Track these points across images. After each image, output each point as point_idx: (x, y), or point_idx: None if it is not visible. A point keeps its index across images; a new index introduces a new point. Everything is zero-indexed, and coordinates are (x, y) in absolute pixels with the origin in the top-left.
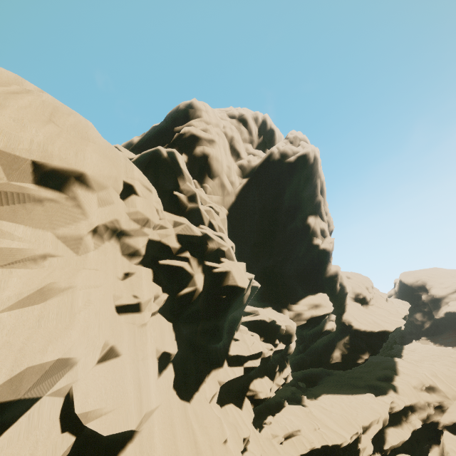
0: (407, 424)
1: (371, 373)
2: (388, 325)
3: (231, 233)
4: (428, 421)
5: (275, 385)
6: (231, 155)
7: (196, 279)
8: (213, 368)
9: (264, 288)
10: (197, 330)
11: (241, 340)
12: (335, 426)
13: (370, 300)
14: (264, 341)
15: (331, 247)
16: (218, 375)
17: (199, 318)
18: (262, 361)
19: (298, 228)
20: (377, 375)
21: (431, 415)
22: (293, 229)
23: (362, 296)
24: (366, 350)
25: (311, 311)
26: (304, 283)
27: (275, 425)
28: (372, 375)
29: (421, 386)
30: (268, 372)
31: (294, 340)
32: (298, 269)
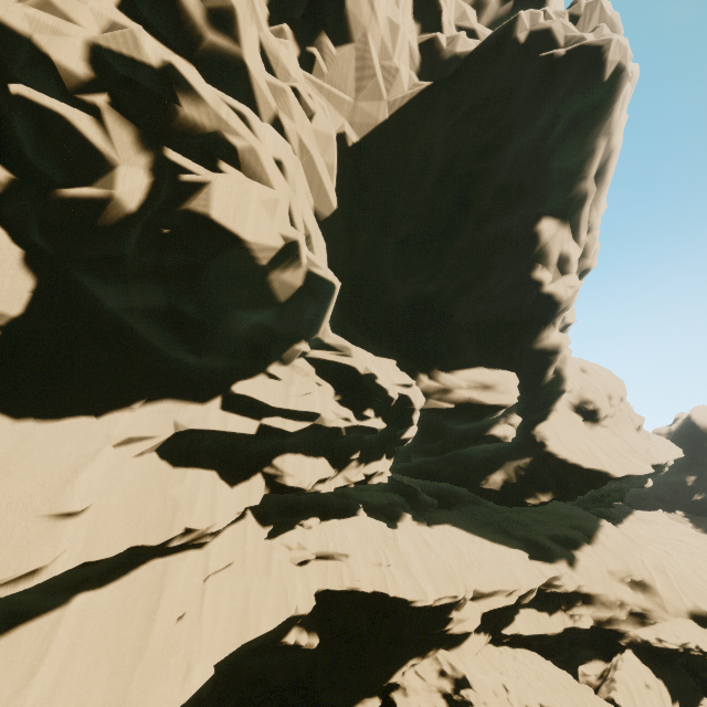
0: (564, 615)
1: (546, 526)
2: (615, 466)
3: (355, 193)
4: (607, 626)
5: (342, 478)
6: (413, 16)
7: (118, 175)
8: (172, 397)
9: (402, 331)
10: (133, 308)
11: (283, 382)
12: (423, 573)
13: (606, 418)
14: (341, 403)
15: (568, 295)
16: (181, 412)
17: (123, 276)
18: (321, 432)
19: (512, 235)
20: (555, 531)
21: (618, 620)
22: (499, 233)
23: (592, 407)
24: (551, 489)
25: (472, 392)
26: (484, 345)
27: (314, 533)
28: (546, 529)
29: (624, 575)
30: (334, 454)
31: (411, 424)
32: (484, 319)
